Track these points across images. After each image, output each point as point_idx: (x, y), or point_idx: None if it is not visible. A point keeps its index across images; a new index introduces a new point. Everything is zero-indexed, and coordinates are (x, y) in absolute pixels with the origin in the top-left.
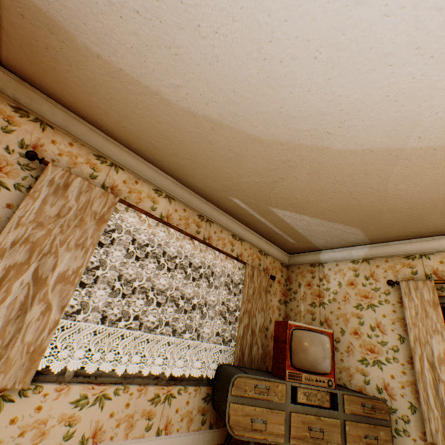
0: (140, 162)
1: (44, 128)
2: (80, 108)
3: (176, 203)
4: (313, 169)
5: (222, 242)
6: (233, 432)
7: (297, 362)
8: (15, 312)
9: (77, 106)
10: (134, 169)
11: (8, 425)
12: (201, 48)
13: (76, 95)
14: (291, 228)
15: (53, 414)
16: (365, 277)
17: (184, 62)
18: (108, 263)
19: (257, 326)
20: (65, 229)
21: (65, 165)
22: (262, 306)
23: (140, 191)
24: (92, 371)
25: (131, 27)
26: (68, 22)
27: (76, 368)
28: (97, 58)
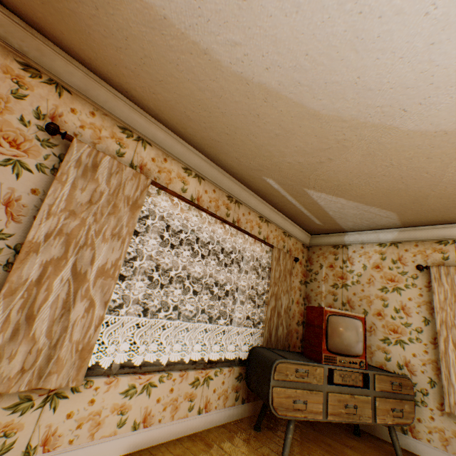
0: (168, 136)
1: (60, 92)
2: (102, 66)
3: (206, 183)
4: (370, 150)
5: (250, 224)
6: (277, 413)
7: (333, 346)
8: (59, 311)
9: (99, 64)
10: (162, 144)
11: (65, 419)
12: None
13: (100, 50)
14: (322, 210)
15: (105, 406)
16: (392, 261)
17: (252, 11)
18: (142, 252)
19: (282, 308)
20: (98, 218)
21: (89, 140)
22: (287, 288)
23: (169, 170)
24: (136, 361)
25: None
26: None
27: (121, 360)
28: None
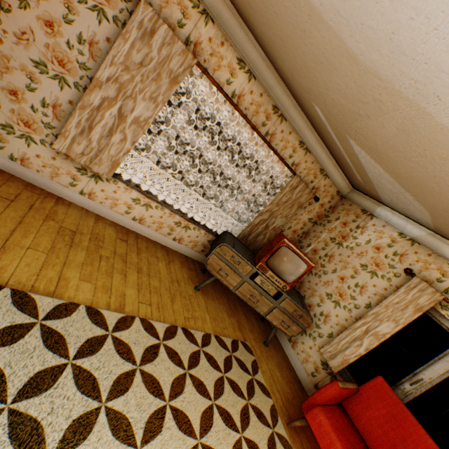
0: (233, 17)
1: None
2: None
3: (256, 84)
4: (405, 127)
5: (284, 144)
6: (207, 267)
7: (270, 264)
8: (106, 133)
9: None
10: (225, 25)
11: (101, 191)
12: None
13: None
14: (362, 168)
15: (121, 199)
16: (394, 253)
17: None
18: (174, 121)
19: (273, 225)
20: (144, 80)
21: (157, 2)
22: (287, 215)
23: (222, 57)
24: (146, 189)
25: None
26: None
27: (137, 182)
28: None
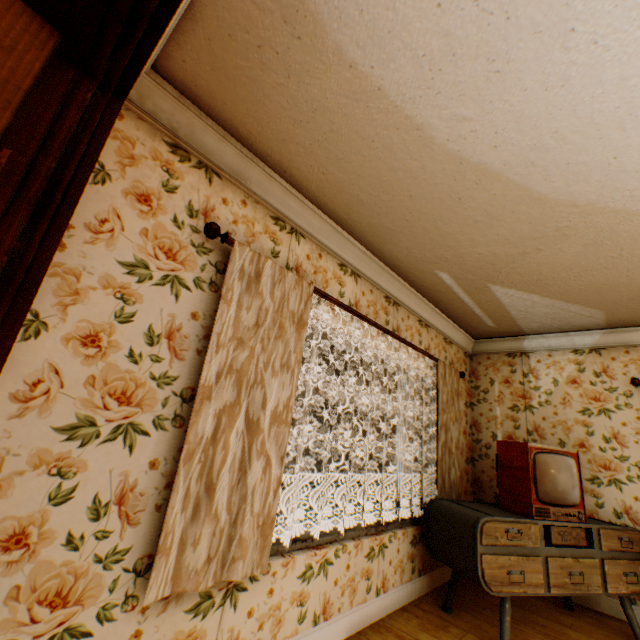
0: (325, 224)
1: (210, 178)
2: (263, 142)
3: (362, 282)
4: (598, 239)
5: (409, 332)
6: (489, 589)
7: (544, 495)
8: (235, 475)
9: (259, 140)
10: (318, 235)
11: (246, 619)
12: (548, 64)
13: (269, 123)
14: (502, 309)
15: (284, 596)
16: (594, 373)
17: (503, 83)
18: (302, 383)
19: (453, 442)
20: (265, 344)
21: (243, 238)
22: (455, 415)
23: (324, 269)
24: (306, 532)
25: (445, 23)
26: (329, 6)
27: (292, 533)
28: (348, 67)
